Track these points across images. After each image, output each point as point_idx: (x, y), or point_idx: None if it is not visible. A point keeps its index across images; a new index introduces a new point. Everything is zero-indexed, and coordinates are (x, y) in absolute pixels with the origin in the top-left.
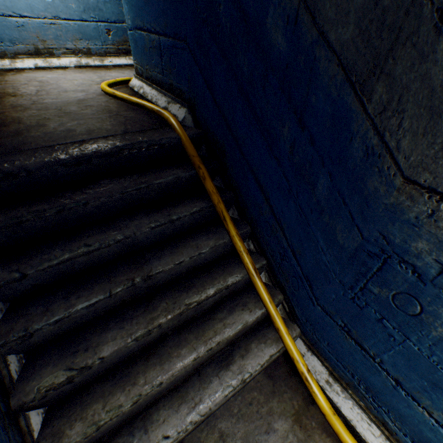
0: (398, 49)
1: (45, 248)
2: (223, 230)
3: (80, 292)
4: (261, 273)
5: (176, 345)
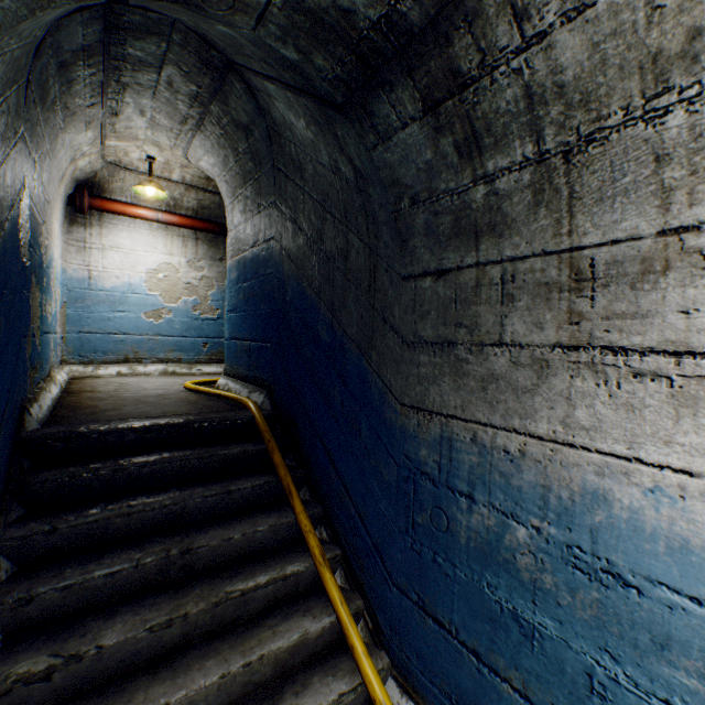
0: (375, 334)
1: (84, 507)
2: (289, 509)
3: (104, 559)
4: (337, 571)
5: (201, 655)
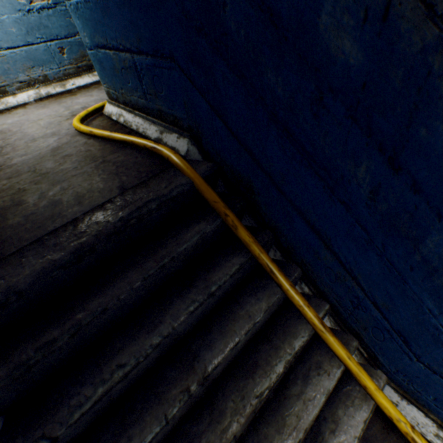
0: None
1: (69, 385)
2: (271, 282)
3: (129, 429)
4: (324, 318)
5: None
